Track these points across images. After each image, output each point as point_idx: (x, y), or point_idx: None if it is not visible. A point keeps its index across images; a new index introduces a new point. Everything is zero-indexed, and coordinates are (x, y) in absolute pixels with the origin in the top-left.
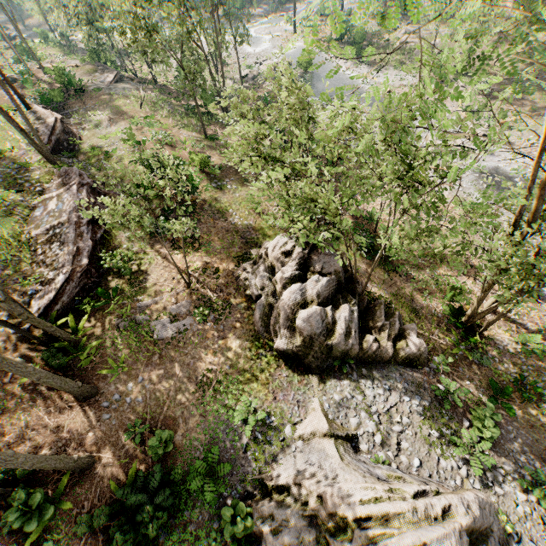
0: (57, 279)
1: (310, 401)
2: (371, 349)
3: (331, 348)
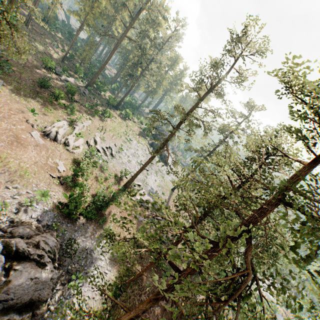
0: None
1: None
2: None
3: None
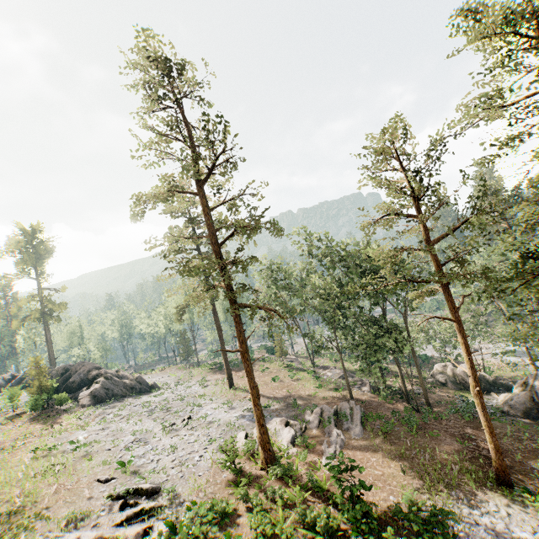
0: (365, 381)
1: (495, 397)
2: (504, 382)
3: (488, 380)
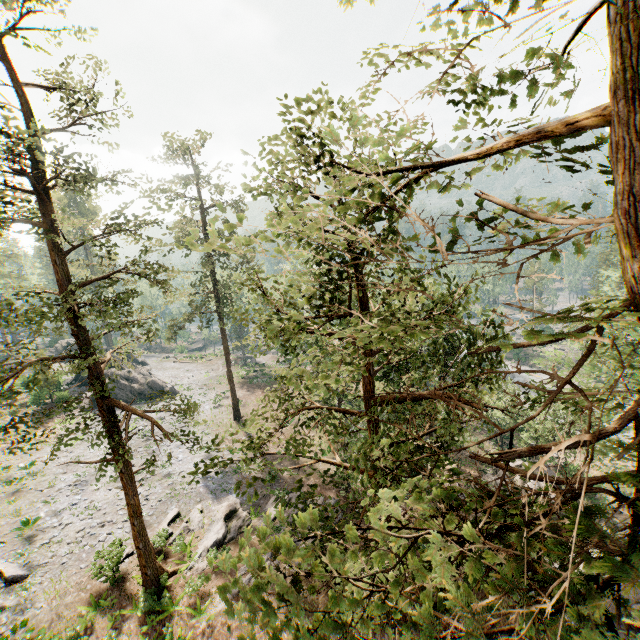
0: None
1: None
2: None
3: None
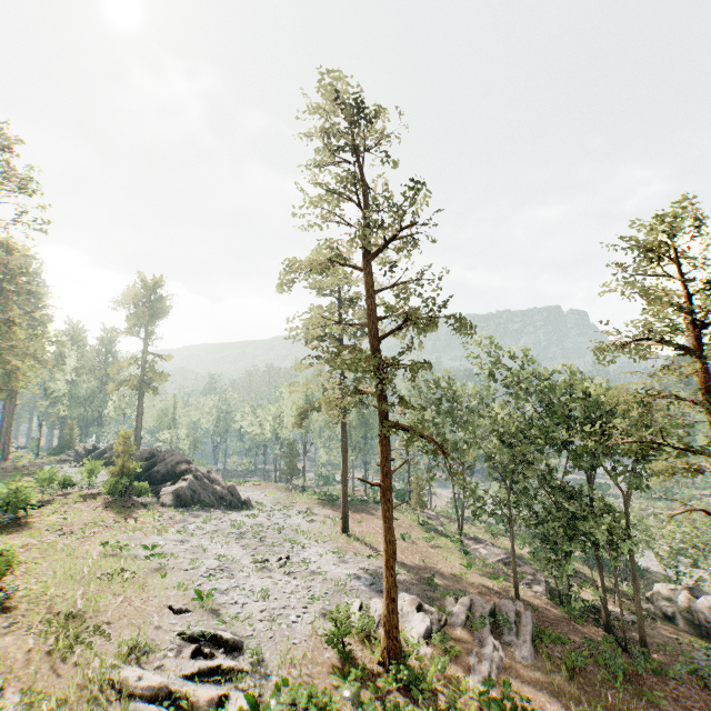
0: (538, 578)
1: None
2: None
3: None
